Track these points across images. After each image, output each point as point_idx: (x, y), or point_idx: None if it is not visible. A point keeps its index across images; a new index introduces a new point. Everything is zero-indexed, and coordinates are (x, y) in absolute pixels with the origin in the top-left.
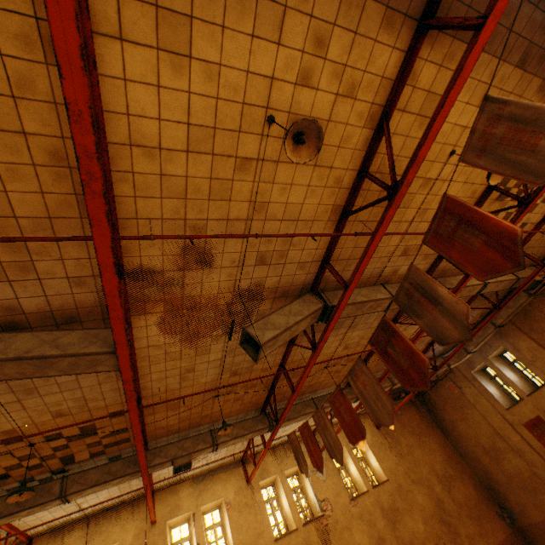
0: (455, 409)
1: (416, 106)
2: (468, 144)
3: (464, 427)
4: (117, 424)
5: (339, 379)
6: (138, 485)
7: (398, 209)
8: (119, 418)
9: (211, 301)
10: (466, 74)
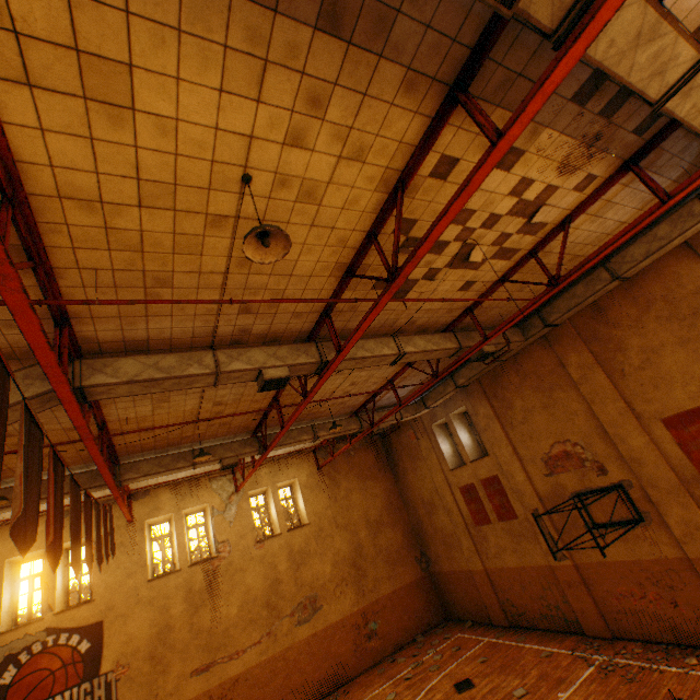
0: (409, 458)
1: (68, 79)
2: None
3: (413, 478)
4: None
5: (236, 429)
6: None
7: (180, 256)
8: None
9: None
10: None
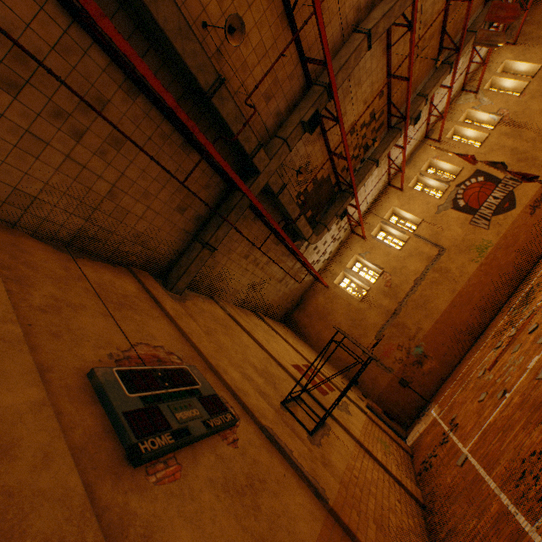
0: None
1: None
2: None
3: None
4: (380, 107)
5: (479, 1)
6: (384, 176)
7: None
8: (381, 101)
9: None
10: None
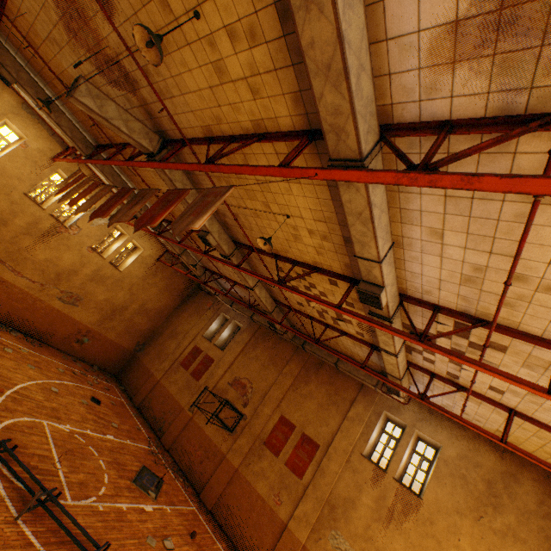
0: (195, 309)
1: None
2: (213, 189)
3: (185, 317)
4: None
5: None
6: None
7: (245, 191)
8: None
9: (97, 35)
10: (259, 173)
